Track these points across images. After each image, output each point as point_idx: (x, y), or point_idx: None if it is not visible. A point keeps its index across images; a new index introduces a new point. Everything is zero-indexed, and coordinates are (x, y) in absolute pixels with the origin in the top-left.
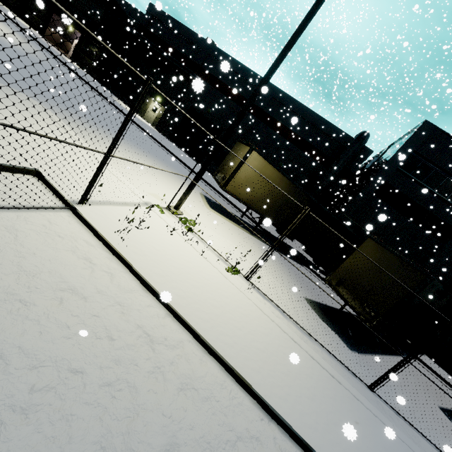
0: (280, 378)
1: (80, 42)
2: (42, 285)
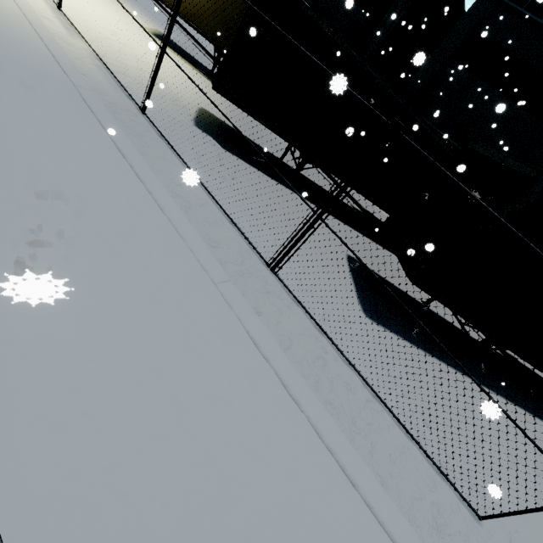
0: None
1: None
2: None
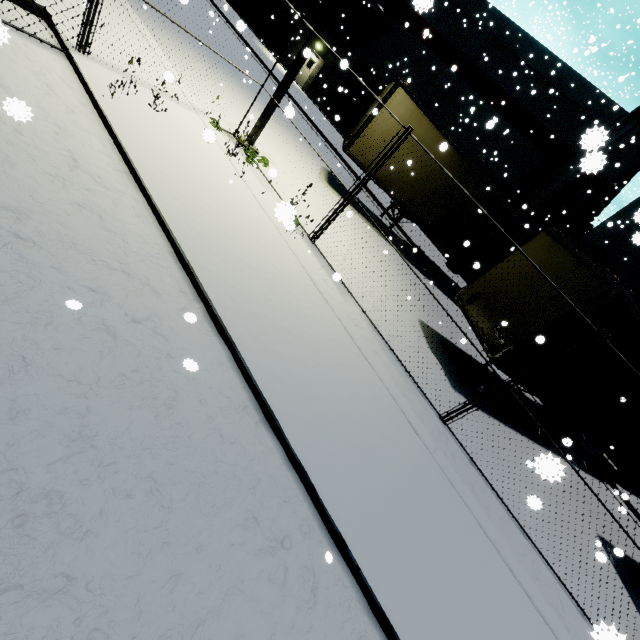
0: (252, 293)
1: None
2: None
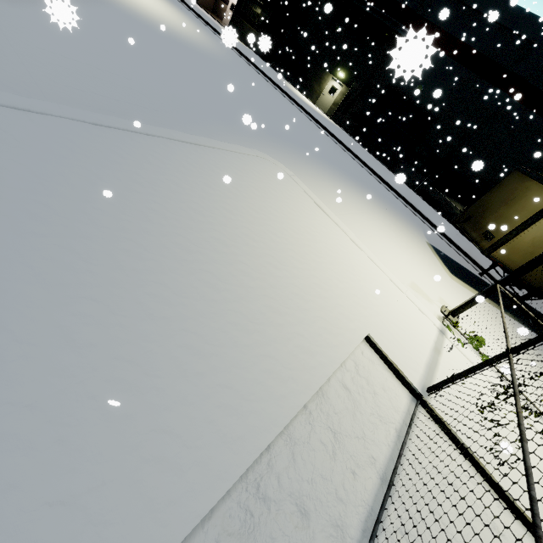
0: None
1: (239, 1)
2: None
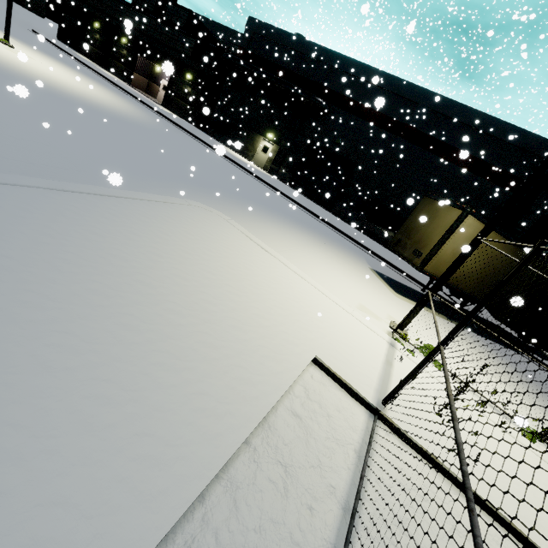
0: None
1: (170, 83)
2: None
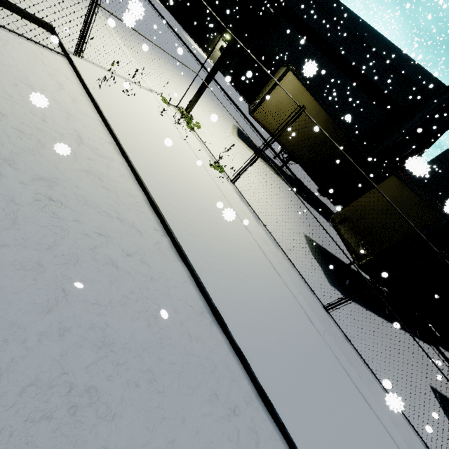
0: (200, 227)
1: None
2: (7, 71)
